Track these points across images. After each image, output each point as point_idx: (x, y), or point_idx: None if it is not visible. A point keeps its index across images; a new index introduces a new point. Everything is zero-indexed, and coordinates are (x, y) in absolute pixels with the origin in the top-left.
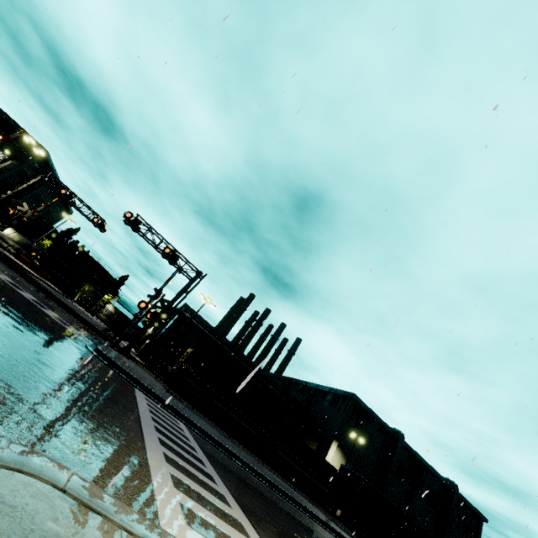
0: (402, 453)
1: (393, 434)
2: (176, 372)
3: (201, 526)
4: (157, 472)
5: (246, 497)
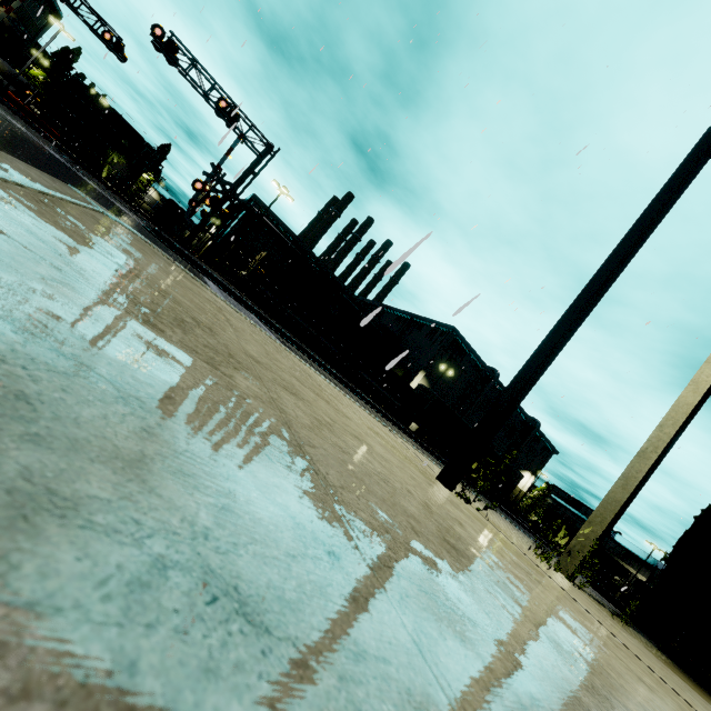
0: (492, 391)
1: (489, 372)
2: (247, 278)
3: None
4: None
5: None
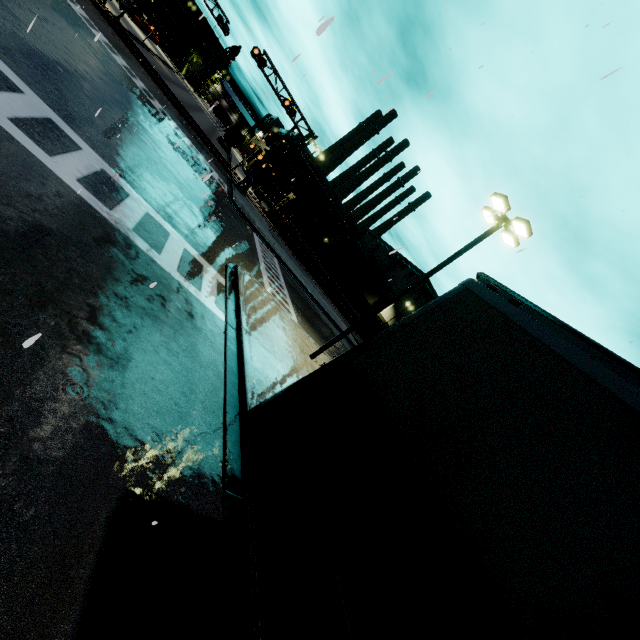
0: None
1: None
2: (278, 212)
3: (275, 297)
4: (265, 280)
5: (296, 300)
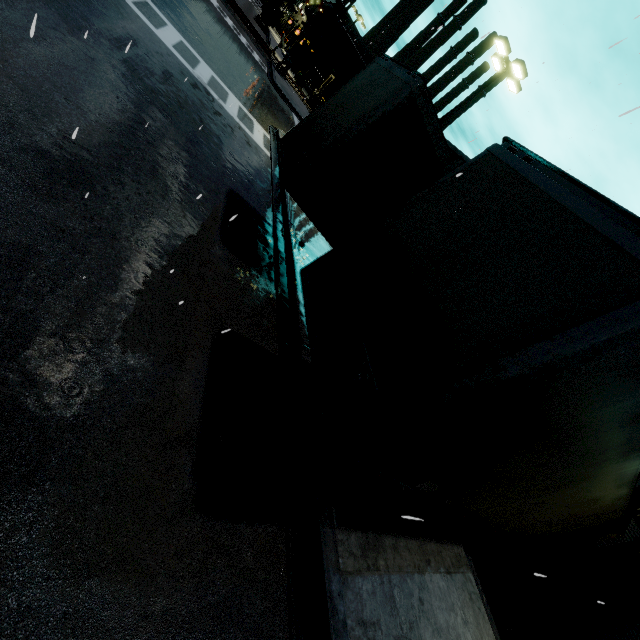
0: None
1: None
2: (318, 98)
3: None
4: None
5: None
